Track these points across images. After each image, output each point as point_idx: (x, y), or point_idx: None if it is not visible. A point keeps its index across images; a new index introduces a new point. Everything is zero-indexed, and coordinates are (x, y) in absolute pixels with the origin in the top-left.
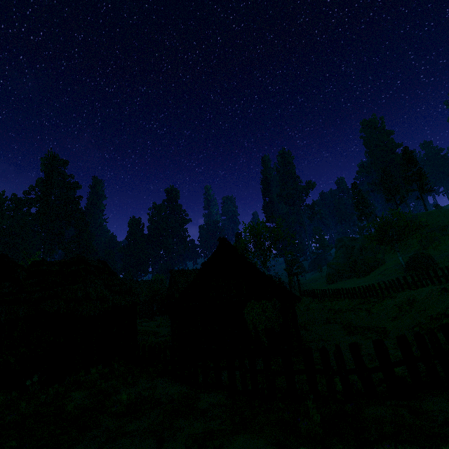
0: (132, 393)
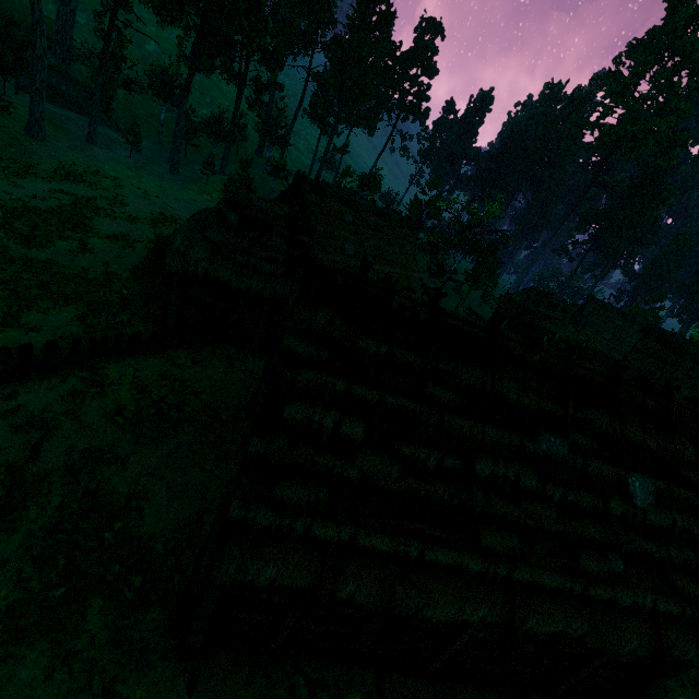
0: (15, 341)
